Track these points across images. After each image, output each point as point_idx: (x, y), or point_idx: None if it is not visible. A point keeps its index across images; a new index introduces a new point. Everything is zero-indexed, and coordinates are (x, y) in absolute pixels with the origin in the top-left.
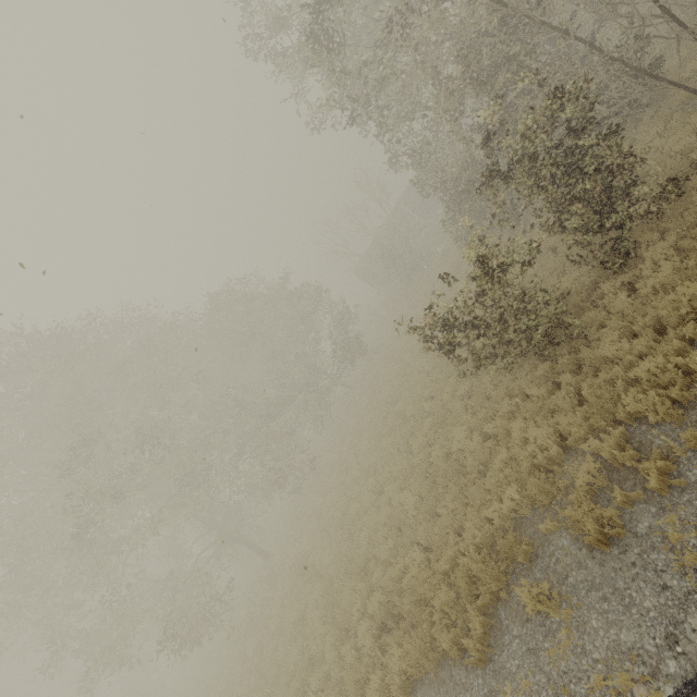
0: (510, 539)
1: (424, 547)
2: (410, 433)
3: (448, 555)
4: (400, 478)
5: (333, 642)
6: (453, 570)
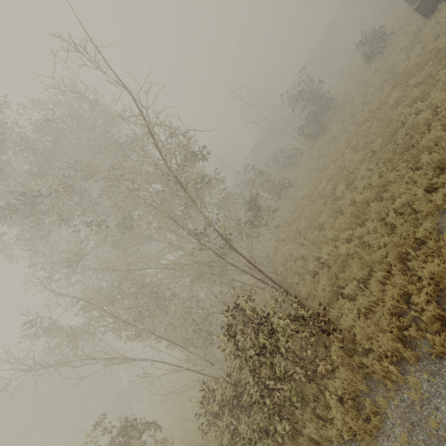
0: None
1: None
2: None
3: None
4: None
5: None
6: None
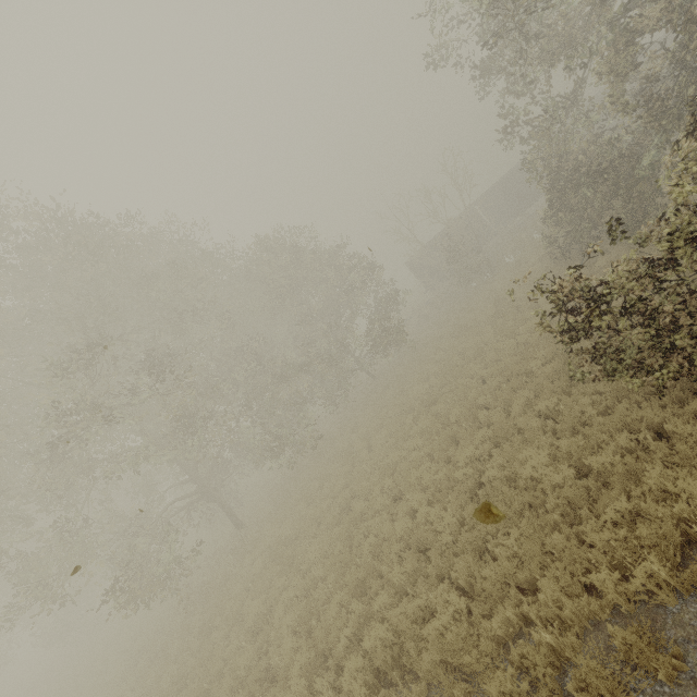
0: (648, 638)
1: (455, 586)
2: (450, 441)
3: (504, 615)
4: (430, 489)
5: (305, 665)
6: (509, 638)
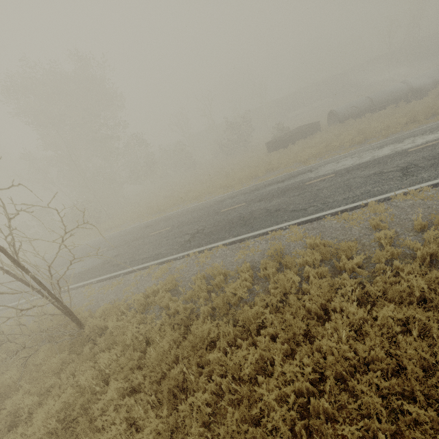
0: None
1: None
2: None
3: None
4: None
5: None
6: None
